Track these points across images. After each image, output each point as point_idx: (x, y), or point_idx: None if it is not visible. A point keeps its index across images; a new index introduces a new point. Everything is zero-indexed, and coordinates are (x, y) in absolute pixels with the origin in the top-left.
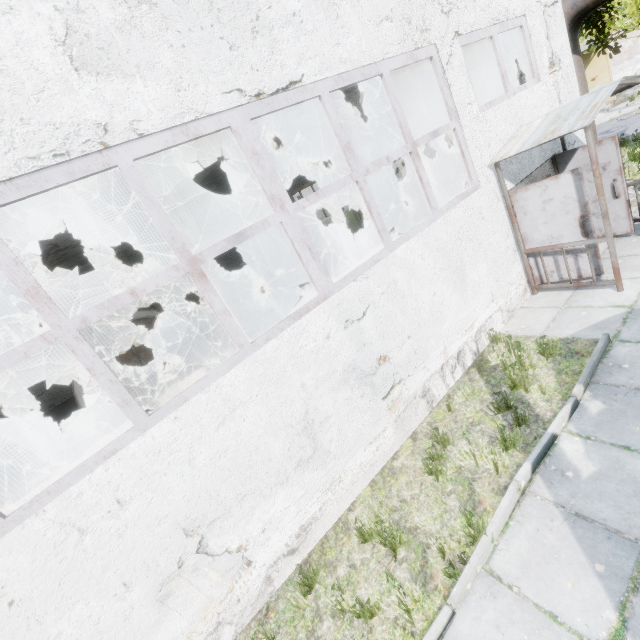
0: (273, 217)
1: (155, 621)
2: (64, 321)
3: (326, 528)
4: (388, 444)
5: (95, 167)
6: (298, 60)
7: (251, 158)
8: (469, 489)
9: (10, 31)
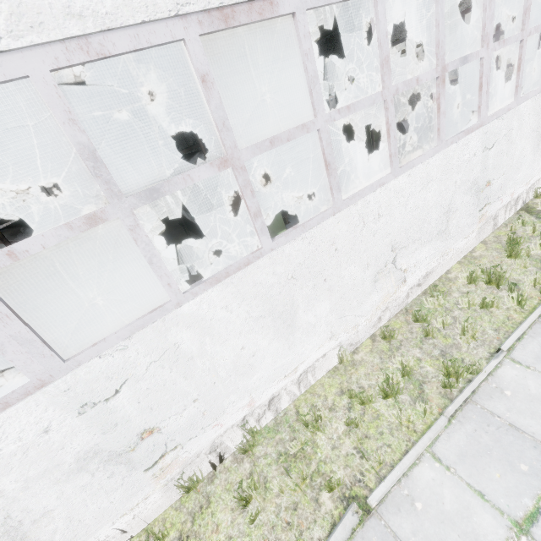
0: (481, 51)
1: (370, 292)
2: (390, 86)
3: (434, 280)
4: (471, 243)
5: None
6: None
7: None
8: (540, 263)
9: None
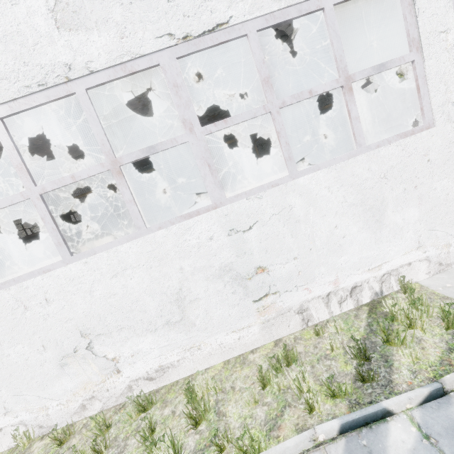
0: (182, 137)
1: (57, 375)
2: (33, 187)
3: (180, 376)
4: (251, 338)
5: (62, 93)
6: (229, 4)
7: (171, 89)
8: (280, 410)
9: (25, 7)
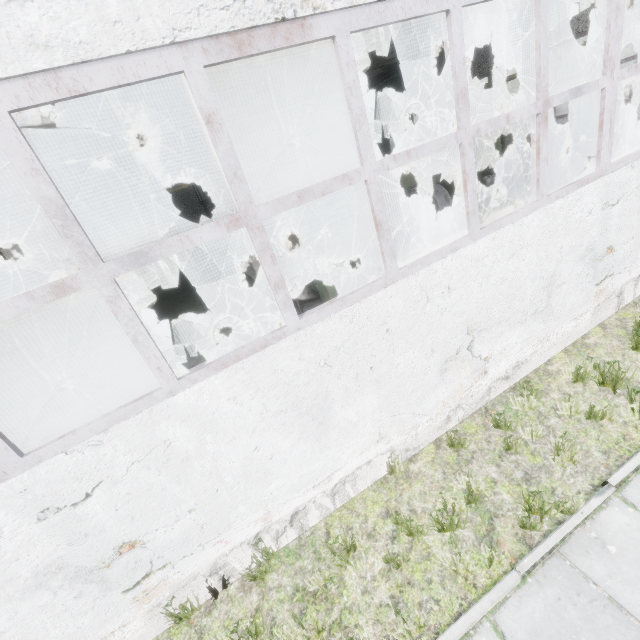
0: (603, 80)
1: (435, 384)
2: (469, 126)
3: (528, 371)
4: (583, 325)
5: None
6: None
7: (613, 11)
8: None
9: None
